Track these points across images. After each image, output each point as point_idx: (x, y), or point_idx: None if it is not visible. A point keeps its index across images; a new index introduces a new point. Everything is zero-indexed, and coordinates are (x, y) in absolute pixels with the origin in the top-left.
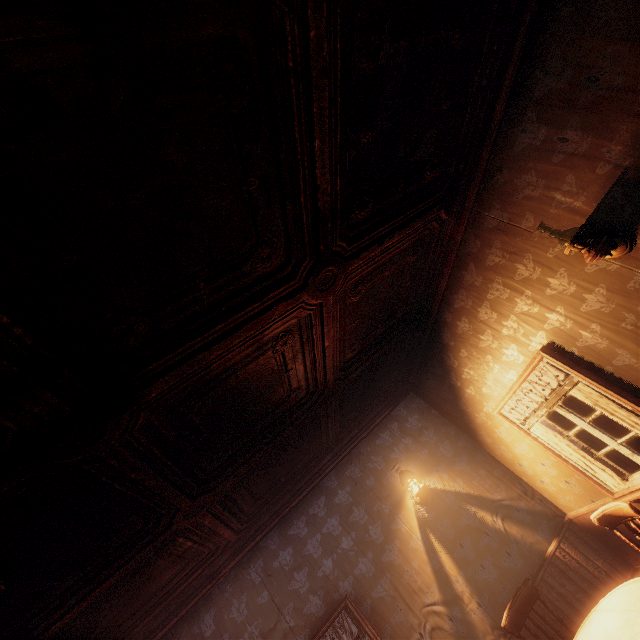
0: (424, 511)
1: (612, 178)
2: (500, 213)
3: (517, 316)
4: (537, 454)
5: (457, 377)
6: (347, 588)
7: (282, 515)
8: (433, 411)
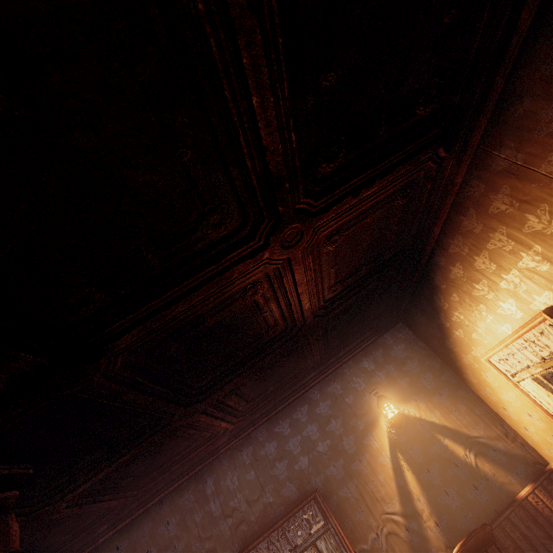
0: (396, 434)
1: None
2: (513, 153)
3: (520, 271)
4: (525, 405)
5: (446, 318)
6: (318, 483)
7: (270, 415)
8: (420, 343)
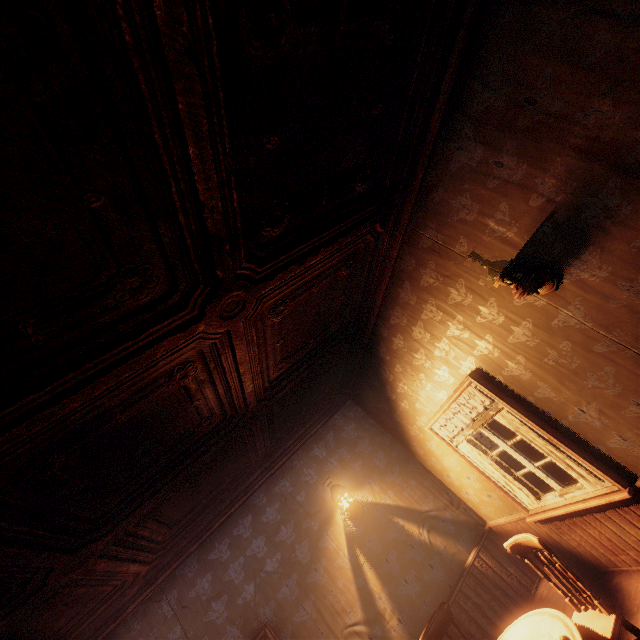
0: (353, 526)
1: (544, 212)
2: (435, 233)
3: (449, 339)
4: (463, 468)
5: (392, 390)
6: (268, 615)
7: (203, 539)
8: (370, 420)
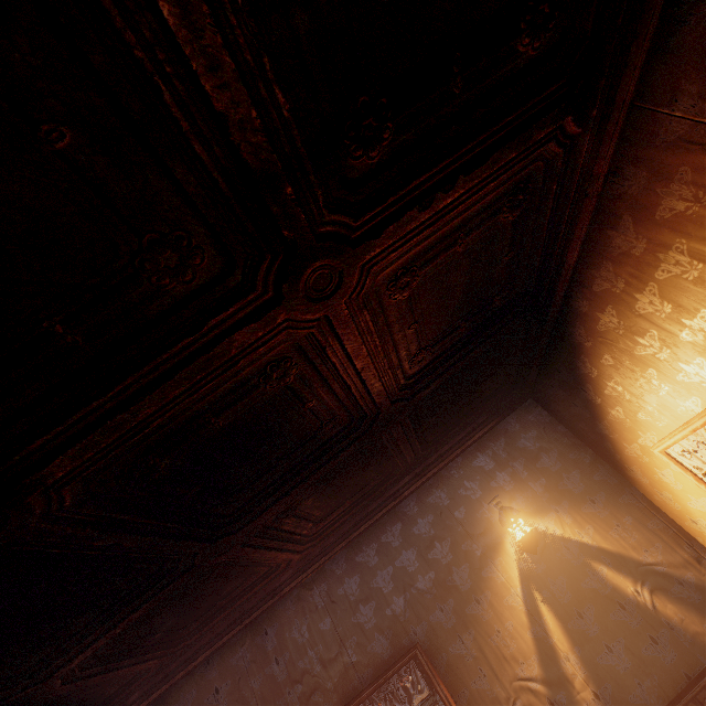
0: (530, 561)
1: None
2: (697, 104)
3: None
4: None
5: (596, 391)
6: (419, 635)
7: (349, 539)
8: (560, 427)
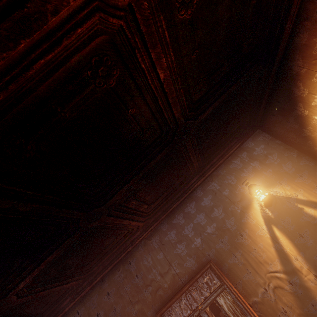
0: (268, 211)
1: None
2: None
3: None
4: None
5: (305, 106)
6: (211, 256)
7: (168, 212)
8: (277, 141)
